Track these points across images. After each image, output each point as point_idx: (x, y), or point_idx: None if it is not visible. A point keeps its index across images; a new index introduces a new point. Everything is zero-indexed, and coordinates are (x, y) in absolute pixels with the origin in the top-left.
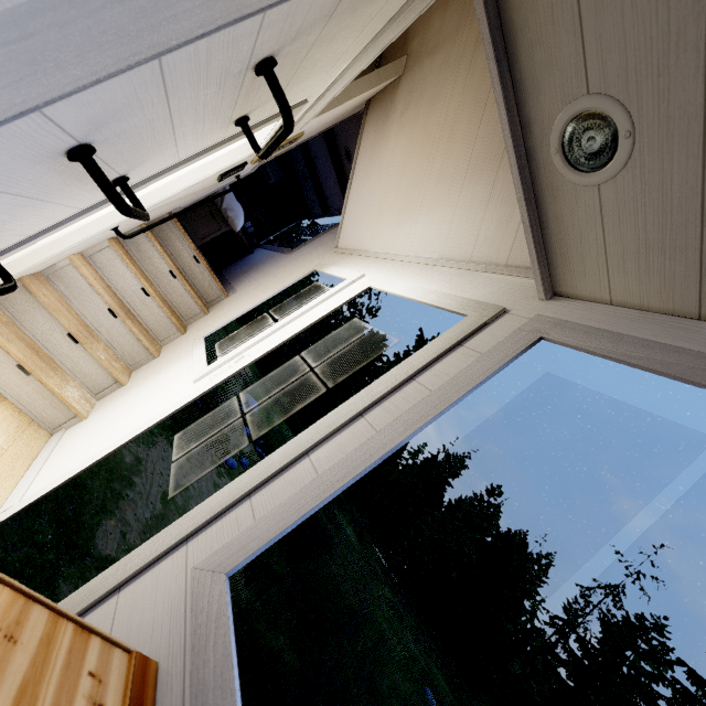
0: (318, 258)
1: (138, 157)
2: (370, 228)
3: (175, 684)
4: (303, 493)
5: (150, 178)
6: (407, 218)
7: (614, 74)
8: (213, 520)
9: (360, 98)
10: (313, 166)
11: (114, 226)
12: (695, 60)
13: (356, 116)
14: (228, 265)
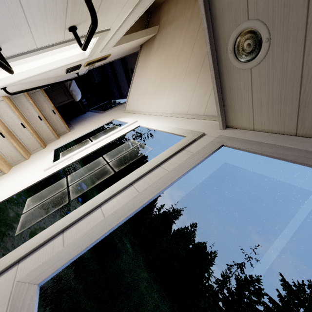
0: (116, 115)
1: (4, 32)
2: (140, 101)
3: None
4: (94, 229)
5: (18, 54)
6: (158, 96)
7: (262, 7)
8: (38, 248)
9: (137, 42)
10: (116, 75)
11: (2, 86)
12: None
13: (136, 53)
14: (73, 118)
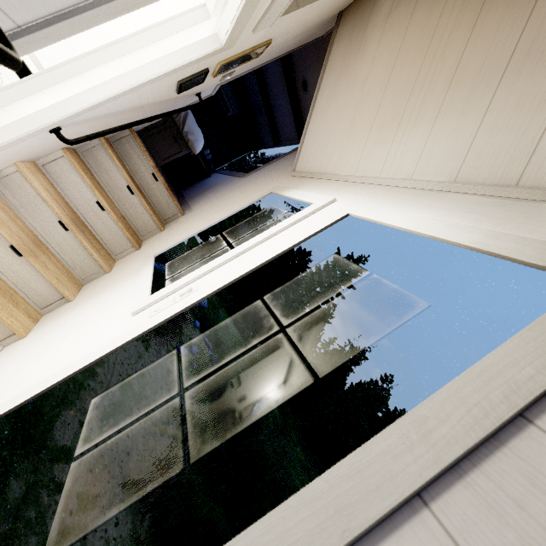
0: (273, 181)
1: None
2: (337, 149)
3: None
4: None
5: (50, 19)
6: (393, 134)
7: None
8: None
9: (337, 1)
10: (269, 99)
11: (50, 126)
12: None
13: (318, 42)
14: (188, 186)
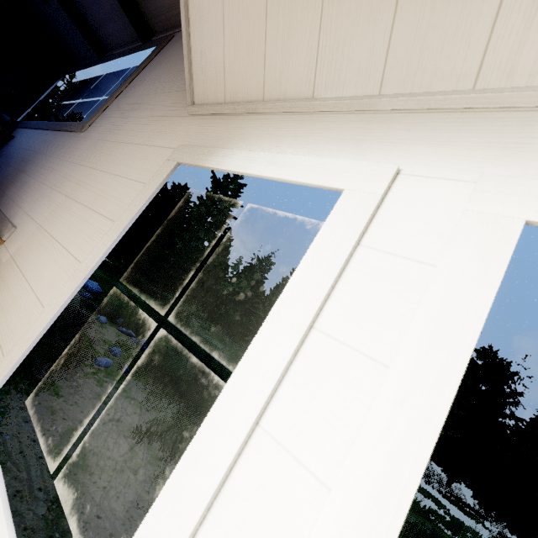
0: (159, 133)
1: None
2: (299, 37)
3: None
4: None
5: None
6: None
7: None
8: None
9: None
10: None
11: None
12: None
13: None
14: None
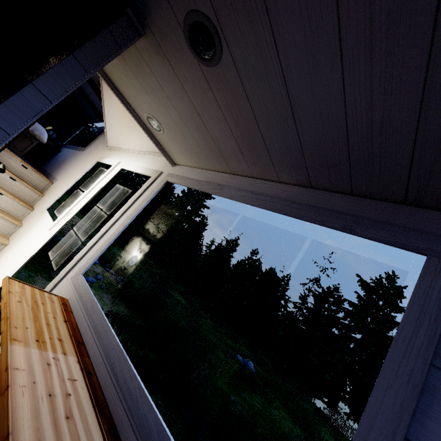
0: (99, 153)
1: None
2: (119, 136)
3: (74, 298)
4: (101, 247)
5: None
6: (132, 132)
7: (148, 110)
8: (74, 266)
9: None
10: (83, 90)
11: None
12: (159, 111)
13: None
14: (46, 162)
